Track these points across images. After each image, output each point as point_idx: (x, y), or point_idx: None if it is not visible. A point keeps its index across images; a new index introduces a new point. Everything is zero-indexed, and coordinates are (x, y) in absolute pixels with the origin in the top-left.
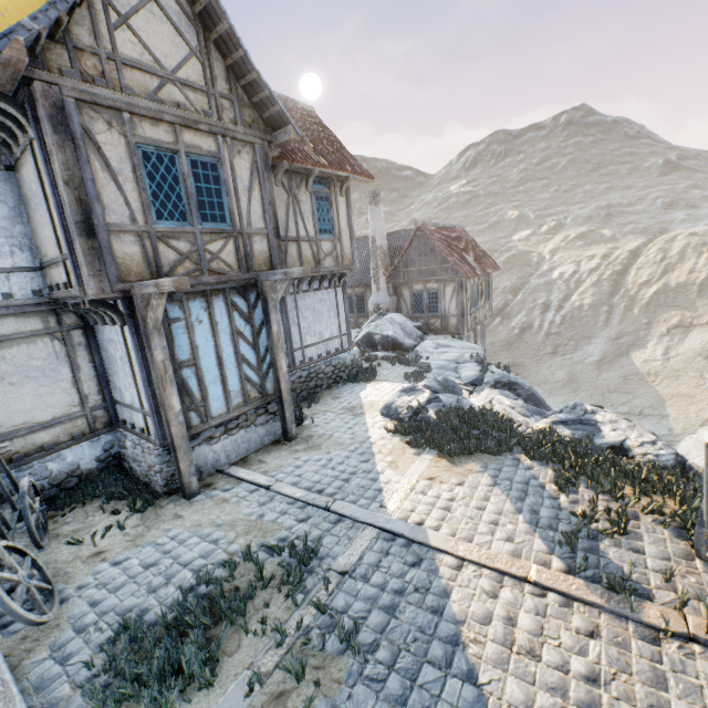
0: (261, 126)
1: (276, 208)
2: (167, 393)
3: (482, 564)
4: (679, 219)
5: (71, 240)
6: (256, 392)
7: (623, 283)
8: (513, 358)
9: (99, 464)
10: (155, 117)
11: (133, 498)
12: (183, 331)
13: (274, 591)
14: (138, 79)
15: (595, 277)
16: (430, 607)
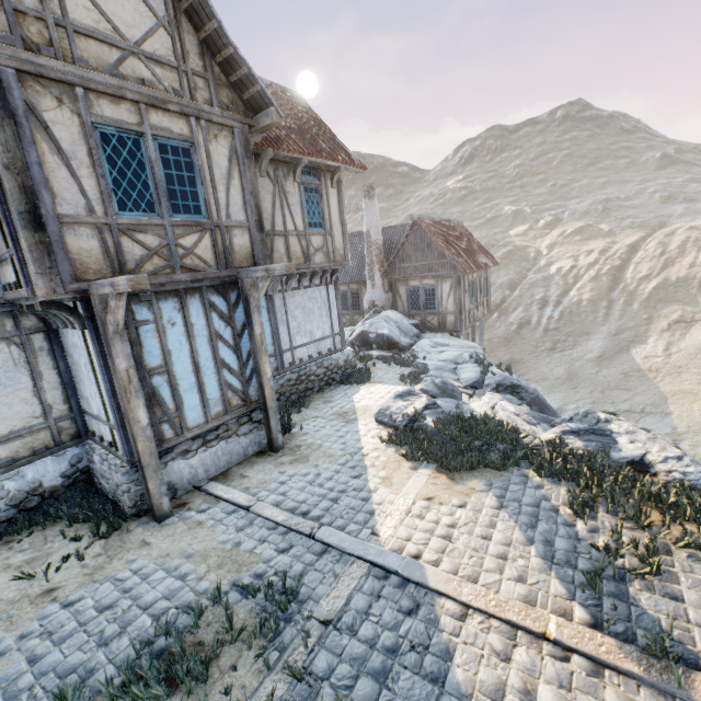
0: (241, 109)
1: (258, 199)
2: (132, 405)
3: (491, 614)
4: (678, 213)
5: (15, 233)
6: (238, 399)
7: (622, 278)
8: (511, 355)
9: (64, 480)
10: (115, 94)
11: (96, 522)
12: (152, 334)
13: (245, 646)
14: (95, 50)
15: (594, 271)
16: (430, 674)
